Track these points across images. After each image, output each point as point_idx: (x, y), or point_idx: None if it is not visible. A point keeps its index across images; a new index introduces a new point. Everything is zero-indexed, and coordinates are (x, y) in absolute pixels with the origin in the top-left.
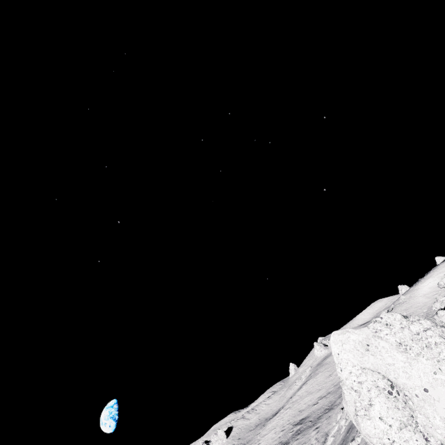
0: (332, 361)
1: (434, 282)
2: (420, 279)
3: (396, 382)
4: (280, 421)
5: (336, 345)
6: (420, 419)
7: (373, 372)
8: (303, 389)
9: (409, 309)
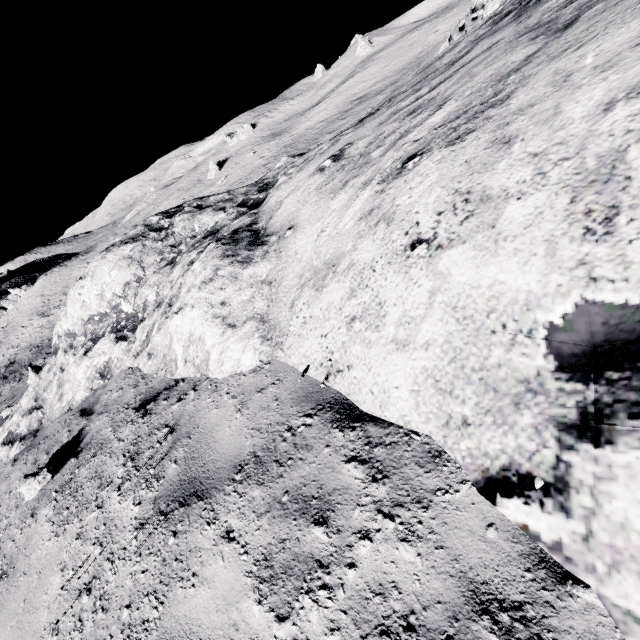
0: (386, 55)
1: None
2: None
3: None
4: (329, 105)
5: None
6: None
7: None
8: (351, 81)
9: None
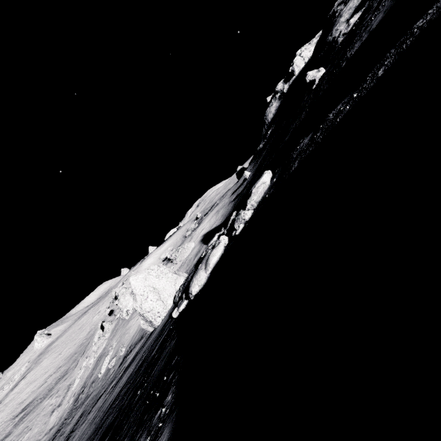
0: (60, 343)
1: (151, 261)
2: (144, 260)
3: (156, 288)
4: None
5: (134, 281)
6: (162, 296)
7: (149, 286)
8: (22, 384)
9: None
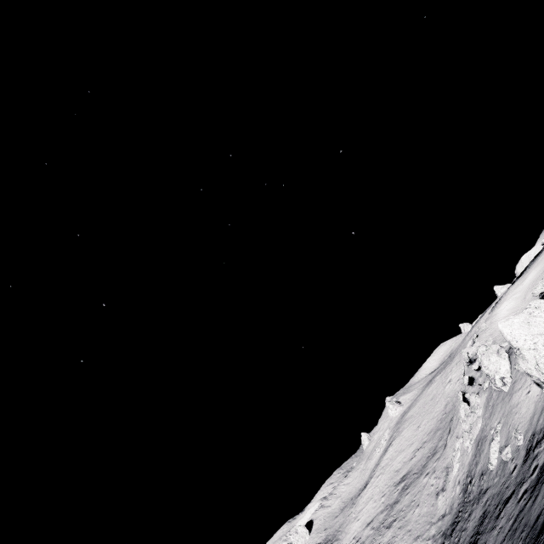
0: (414, 413)
1: (510, 304)
2: (495, 305)
3: None
4: (375, 489)
5: (506, 328)
6: None
7: (541, 335)
8: (390, 450)
9: (493, 334)
